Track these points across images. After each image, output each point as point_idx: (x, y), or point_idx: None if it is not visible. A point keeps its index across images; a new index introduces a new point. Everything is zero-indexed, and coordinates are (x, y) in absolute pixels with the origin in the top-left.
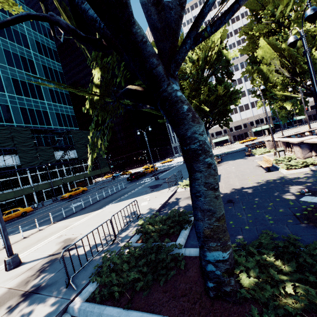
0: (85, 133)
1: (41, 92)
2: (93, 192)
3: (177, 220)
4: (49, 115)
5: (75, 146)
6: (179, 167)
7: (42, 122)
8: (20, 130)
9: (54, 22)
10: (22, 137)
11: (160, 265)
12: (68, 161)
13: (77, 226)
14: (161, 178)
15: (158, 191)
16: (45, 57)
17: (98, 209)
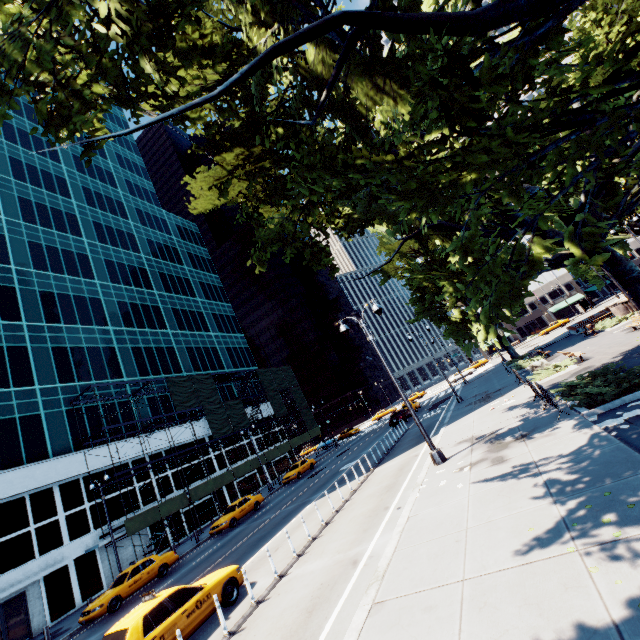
0: (275, 372)
1: (205, 321)
2: (337, 459)
3: (601, 372)
4: (220, 353)
5: (266, 395)
6: (468, 387)
7: (214, 364)
8: (202, 378)
9: (445, 226)
10: (205, 390)
11: (638, 372)
12: (264, 422)
13: (439, 443)
14: (467, 398)
15: (502, 396)
16: (200, 271)
17: (422, 441)
